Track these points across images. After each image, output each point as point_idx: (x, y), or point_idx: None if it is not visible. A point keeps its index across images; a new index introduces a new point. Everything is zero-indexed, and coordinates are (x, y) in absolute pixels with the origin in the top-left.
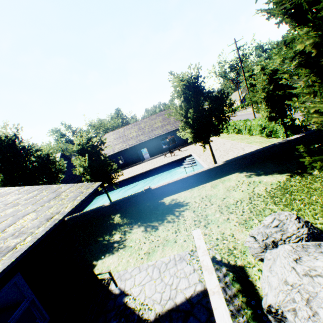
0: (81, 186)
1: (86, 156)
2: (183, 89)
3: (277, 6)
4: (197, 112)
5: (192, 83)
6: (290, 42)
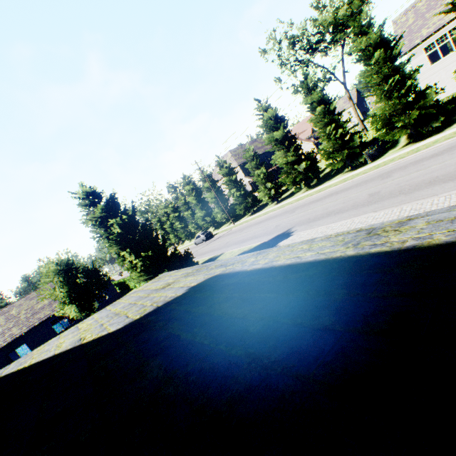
0: None
1: None
2: (55, 273)
3: (99, 229)
4: (74, 288)
5: (62, 266)
6: (110, 246)
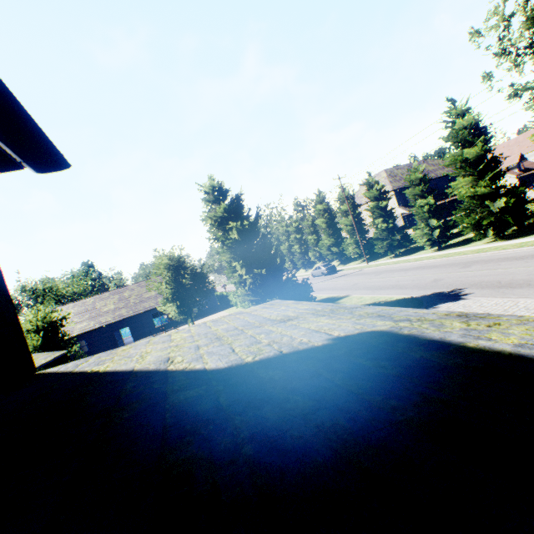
0: (48, 354)
1: (38, 334)
2: (165, 267)
3: (216, 231)
4: (179, 287)
5: (173, 262)
6: (223, 253)
